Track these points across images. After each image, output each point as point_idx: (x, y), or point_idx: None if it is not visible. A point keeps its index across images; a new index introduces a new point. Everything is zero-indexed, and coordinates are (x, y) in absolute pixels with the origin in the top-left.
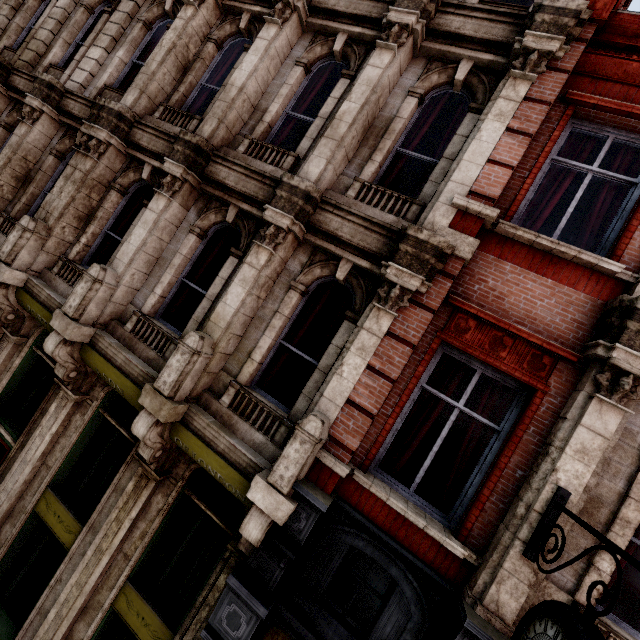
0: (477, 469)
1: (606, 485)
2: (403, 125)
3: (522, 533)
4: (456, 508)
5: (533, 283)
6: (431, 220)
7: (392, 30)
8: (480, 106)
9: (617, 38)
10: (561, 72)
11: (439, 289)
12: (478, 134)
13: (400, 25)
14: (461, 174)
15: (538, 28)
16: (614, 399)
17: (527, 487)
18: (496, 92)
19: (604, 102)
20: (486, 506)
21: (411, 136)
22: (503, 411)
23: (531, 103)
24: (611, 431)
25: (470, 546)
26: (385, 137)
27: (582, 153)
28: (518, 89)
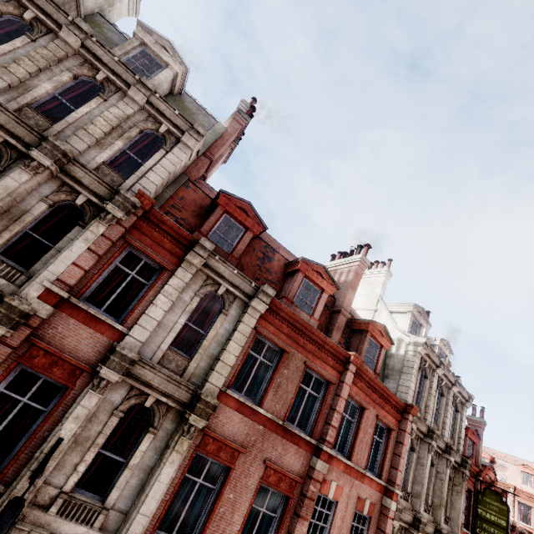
0: (27, 435)
1: (94, 429)
2: (33, 218)
3: (33, 466)
4: (6, 462)
5: (83, 331)
6: (27, 292)
7: (31, 164)
8: (85, 225)
9: (153, 218)
10: (123, 227)
11: (21, 334)
12: (71, 247)
13: (39, 162)
14: (54, 267)
15: (116, 202)
16: (97, 391)
17: (46, 441)
18: (90, 225)
19: (139, 247)
20: (21, 457)
21: (41, 224)
22: (54, 399)
23: (104, 238)
24: (93, 406)
25: (4, 483)
26: (16, 223)
27: (133, 263)
28: (99, 229)
